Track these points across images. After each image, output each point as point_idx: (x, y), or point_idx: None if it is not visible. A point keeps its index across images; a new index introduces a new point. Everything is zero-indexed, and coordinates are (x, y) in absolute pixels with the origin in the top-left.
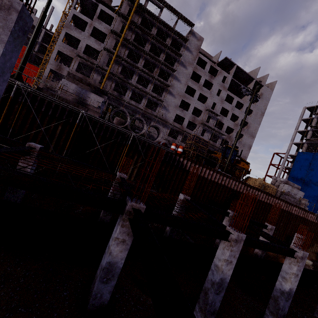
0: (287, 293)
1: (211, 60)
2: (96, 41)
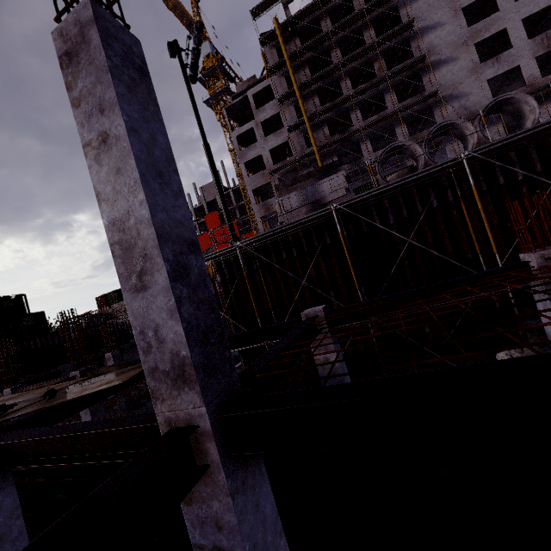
0: None
1: None
2: (275, 136)
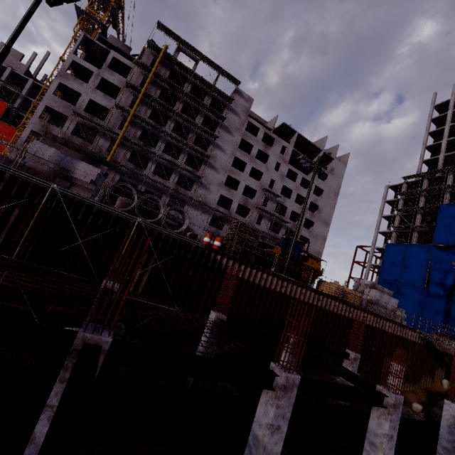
0: None
1: (266, 126)
2: (104, 96)
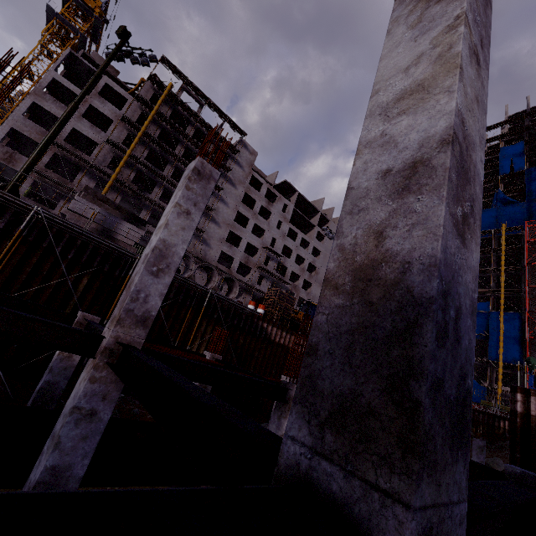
0: None
1: (267, 181)
2: (92, 127)
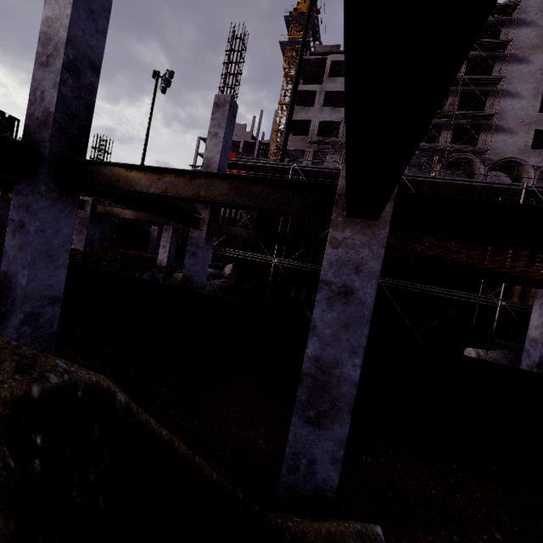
0: None
1: None
2: (332, 111)
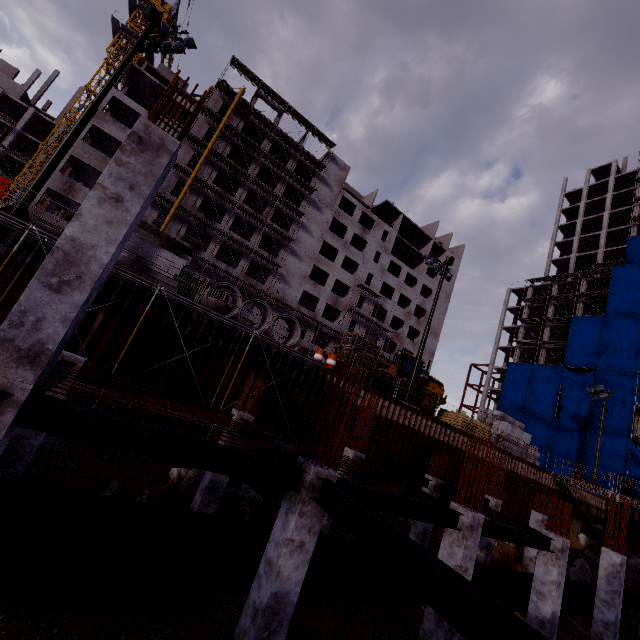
0: (550, 623)
1: (363, 203)
2: None
